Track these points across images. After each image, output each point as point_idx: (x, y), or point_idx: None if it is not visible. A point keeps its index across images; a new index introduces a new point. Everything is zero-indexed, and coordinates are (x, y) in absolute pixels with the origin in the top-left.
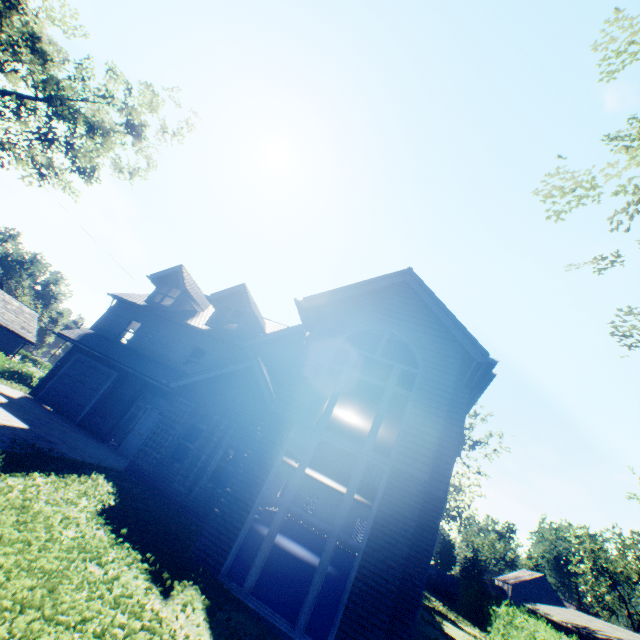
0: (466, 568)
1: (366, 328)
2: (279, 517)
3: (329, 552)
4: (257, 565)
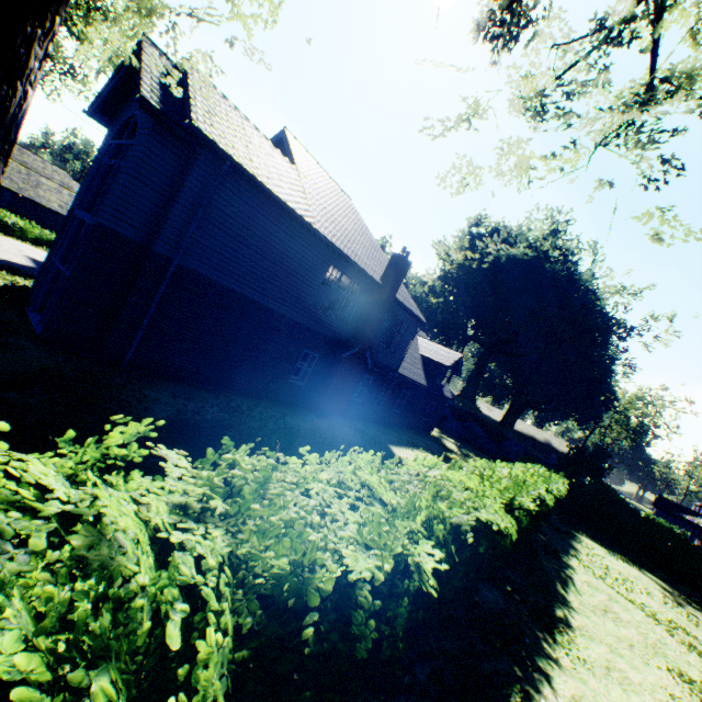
0: (566, 456)
1: (126, 119)
2: (52, 271)
3: (59, 283)
4: (39, 297)
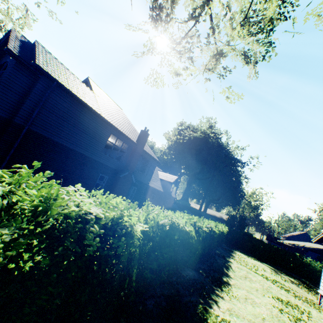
0: (227, 219)
1: (2, 63)
2: None
3: None
4: None
